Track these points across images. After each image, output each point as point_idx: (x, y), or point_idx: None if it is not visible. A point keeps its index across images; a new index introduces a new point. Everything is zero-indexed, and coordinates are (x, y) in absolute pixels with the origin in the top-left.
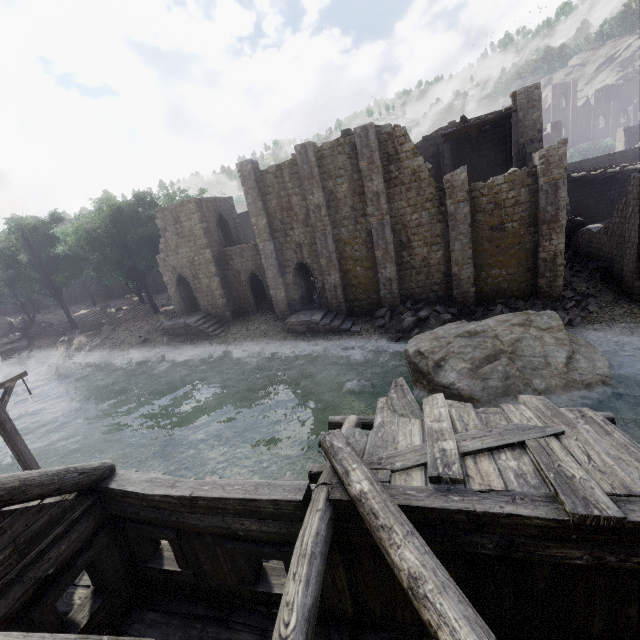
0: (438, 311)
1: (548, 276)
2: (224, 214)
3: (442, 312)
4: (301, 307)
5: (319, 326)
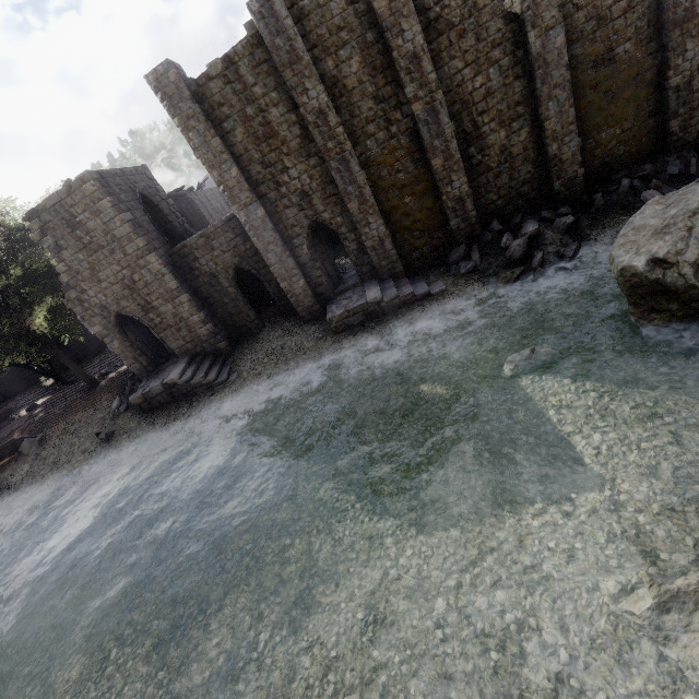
0: (547, 218)
1: (682, 113)
2: (147, 194)
3: (553, 218)
4: (333, 292)
5: (383, 305)
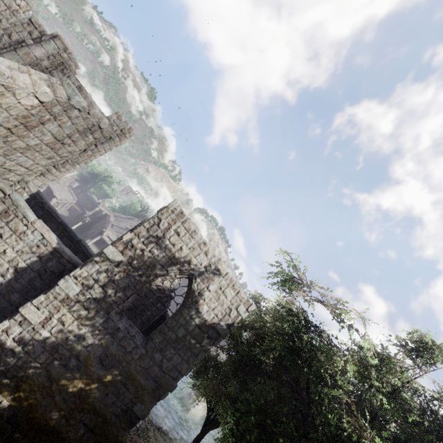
0: None
1: None
2: None
3: None
4: None
5: None
